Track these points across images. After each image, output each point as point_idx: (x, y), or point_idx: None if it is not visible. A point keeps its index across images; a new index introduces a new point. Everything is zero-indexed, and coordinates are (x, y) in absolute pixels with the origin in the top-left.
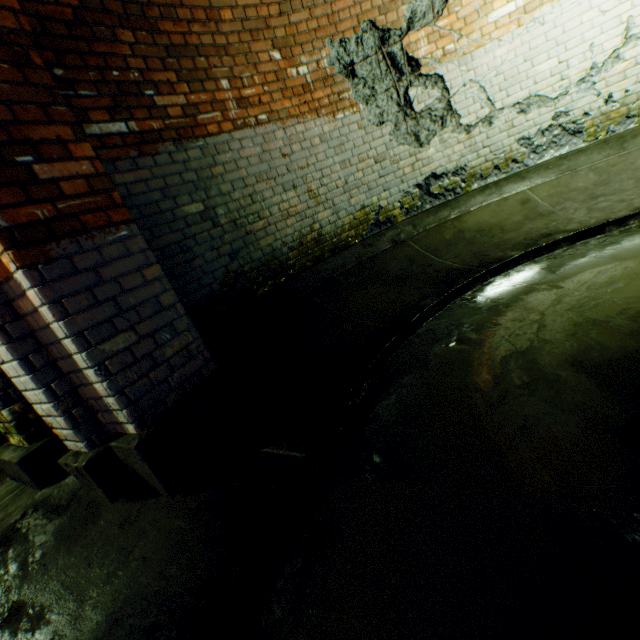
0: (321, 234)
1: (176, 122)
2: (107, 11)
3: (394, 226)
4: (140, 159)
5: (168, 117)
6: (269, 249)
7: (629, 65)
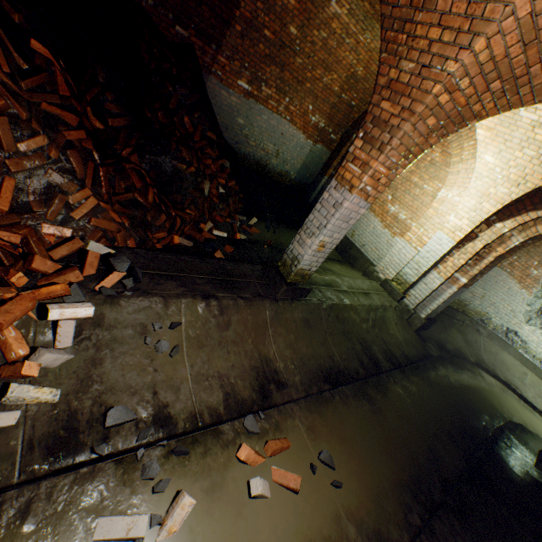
0: (467, 304)
1: None
2: None
3: (484, 327)
4: None
5: None
6: None
7: None
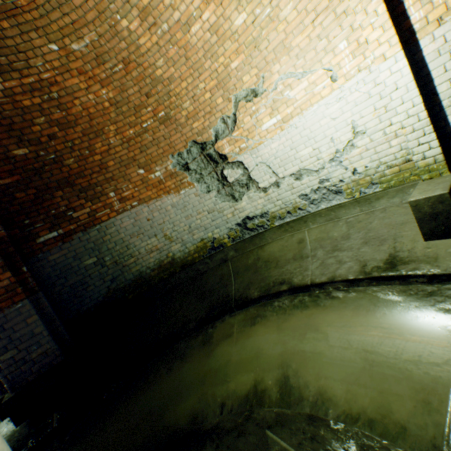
0: (174, 258)
1: (84, 221)
2: (50, 188)
3: (222, 250)
4: (63, 245)
5: (80, 220)
6: (138, 272)
7: (362, 150)
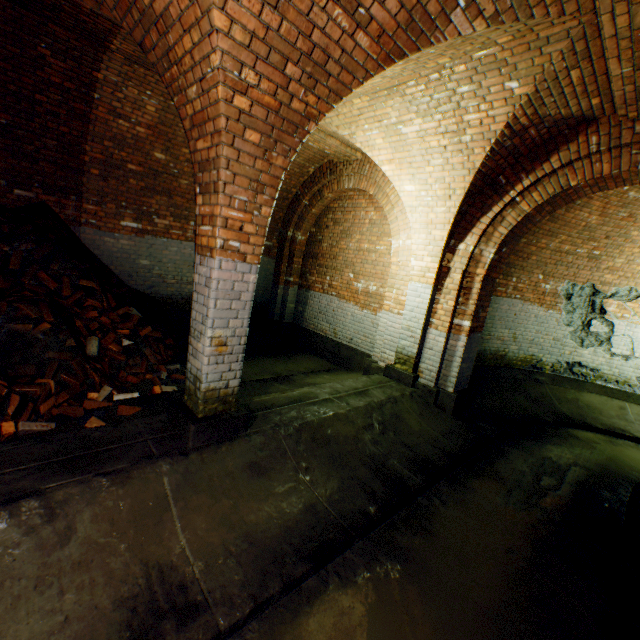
0: (505, 355)
1: None
2: None
3: (542, 373)
4: None
5: None
6: (483, 348)
7: None
